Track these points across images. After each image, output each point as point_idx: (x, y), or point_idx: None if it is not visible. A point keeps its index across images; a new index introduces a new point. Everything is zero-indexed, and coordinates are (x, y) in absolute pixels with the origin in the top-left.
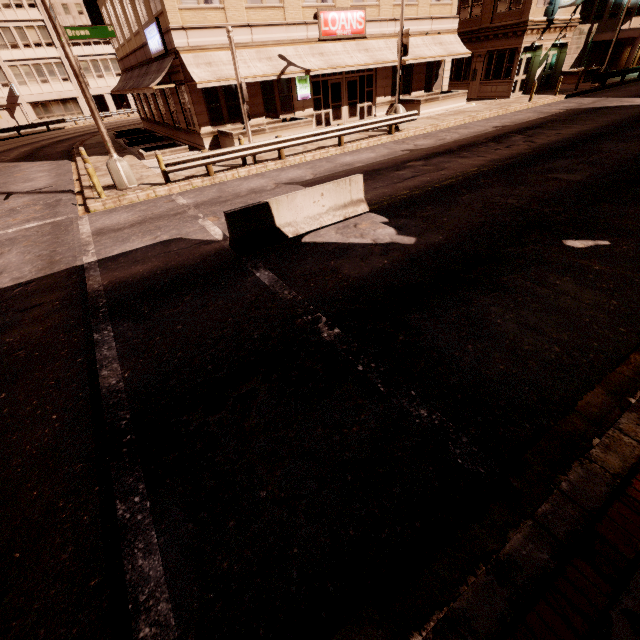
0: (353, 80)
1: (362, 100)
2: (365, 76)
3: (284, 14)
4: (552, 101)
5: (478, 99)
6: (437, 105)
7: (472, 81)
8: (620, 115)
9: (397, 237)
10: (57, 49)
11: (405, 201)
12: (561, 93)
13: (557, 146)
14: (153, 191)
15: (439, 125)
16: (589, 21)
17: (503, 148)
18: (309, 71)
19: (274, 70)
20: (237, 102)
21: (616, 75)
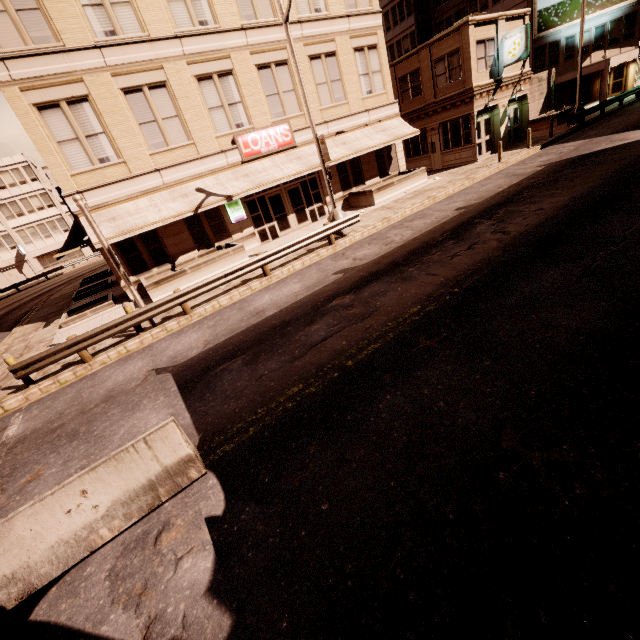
0: (294, 188)
1: (310, 203)
2: (307, 180)
3: (196, 149)
4: (526, 155)
5: (443, 169)
6: (394, 190)
7: (432, 153)
8: (617, 162)
9: (199, 610)
10: (57, 208)
11: (283, 423)
12: (535, 144)
13: (540, 236)
14: (0, 407)
15: (392, 218)
16: (545, 68)
17: (463, 251)
18: (231, 197)
19: (189, 206)
20: (160, 244)
21: (593, 111)
